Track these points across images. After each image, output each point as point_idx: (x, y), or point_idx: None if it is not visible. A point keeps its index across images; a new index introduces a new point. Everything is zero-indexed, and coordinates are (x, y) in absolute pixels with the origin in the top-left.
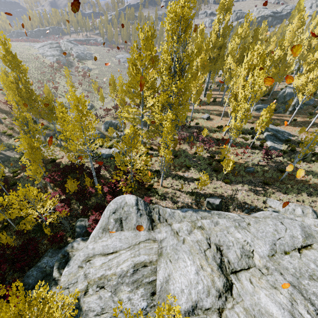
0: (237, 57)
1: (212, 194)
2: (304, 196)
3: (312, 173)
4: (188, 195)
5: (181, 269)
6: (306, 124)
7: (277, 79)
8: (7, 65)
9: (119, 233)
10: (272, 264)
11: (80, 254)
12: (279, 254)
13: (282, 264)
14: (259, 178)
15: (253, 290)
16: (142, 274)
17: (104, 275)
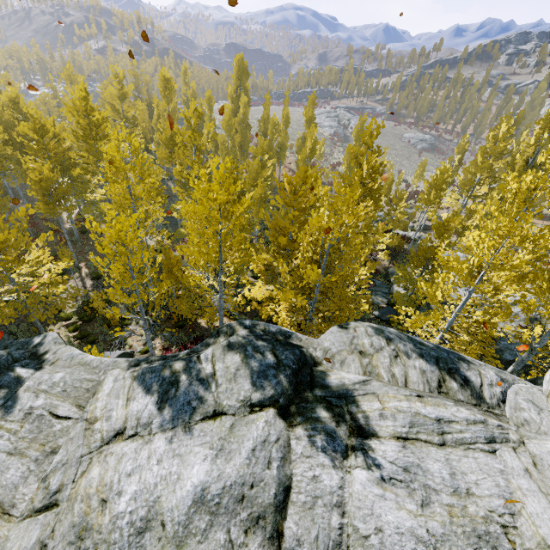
0: None
1: None
2: None
3: None
4: None
5: None
6: None
7: None
8: (354, 139)
9: None
10: None
11: None
12: None
13: None
14: None
15: None
16: None
17: None
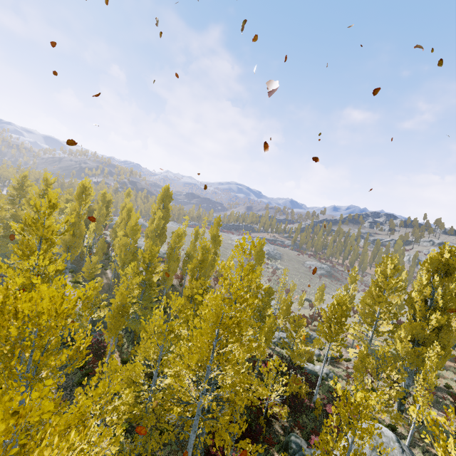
0: None
1: None
2: None
3: None
4: None
5: None
6: None
7: None
8: (254, 257)
9: None
10: None
11: None
12: None
13: None
14: None
15: None
16: None
17: None
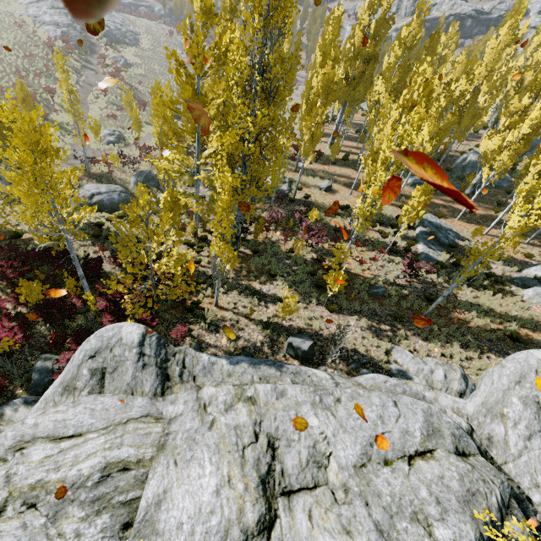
0: (393, 82)
1: (304, 329)
2: (455, 347)
3: (477, 308)
4: (258, 327)
5: (190, 481)
6: (488, 222)
7: (455, 135)
8: None
9: (93, 398)
10: (357, 482)
11: (8, 434)
12: (375, 463)
13: (374, 485)
14: (389, 308)
15: (307, 535)
16: (116, 484)
17: (43, 480)
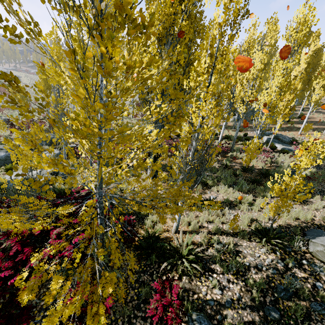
0: None
1: (297, 225)
2: None
3: None
4: (263, 240)
5: None
6: (294, 128)
7: None
8: None
9: None
10: None
11: None
12: None
13: None
14: (323, 184)
15: None
16: None
17: None
